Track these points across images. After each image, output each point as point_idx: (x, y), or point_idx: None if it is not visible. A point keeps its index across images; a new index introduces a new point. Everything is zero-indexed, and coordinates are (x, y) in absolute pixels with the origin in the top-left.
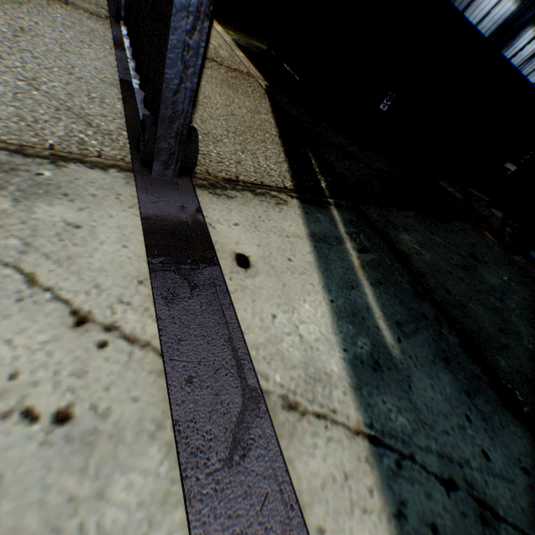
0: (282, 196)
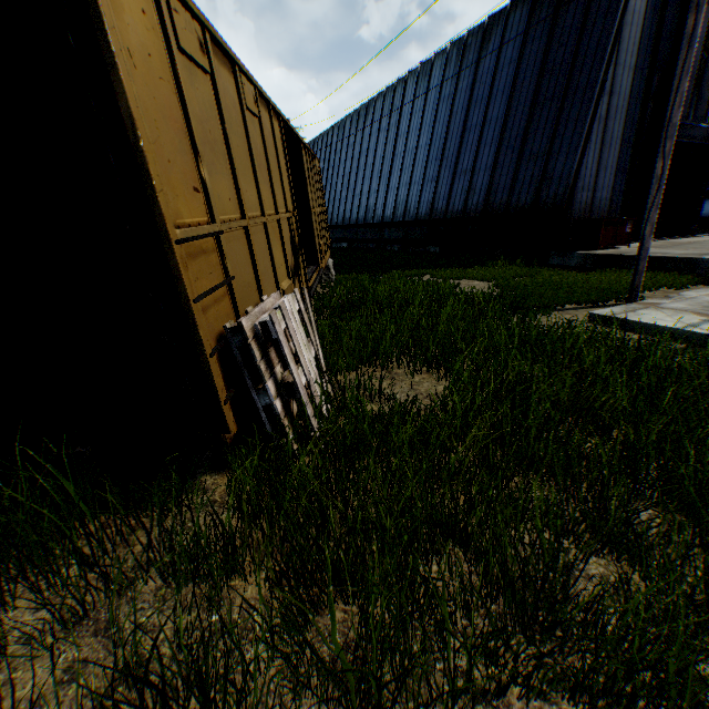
0: None
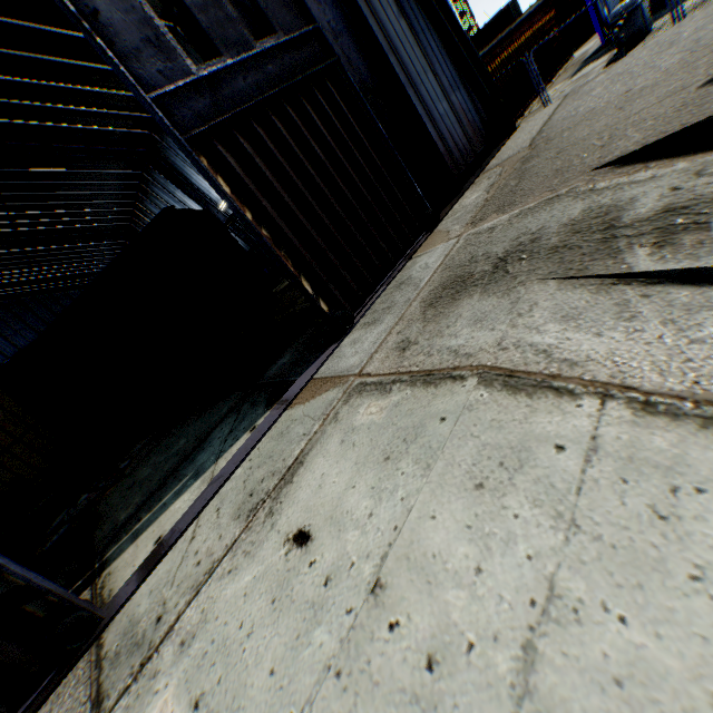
0: (103, 580)
